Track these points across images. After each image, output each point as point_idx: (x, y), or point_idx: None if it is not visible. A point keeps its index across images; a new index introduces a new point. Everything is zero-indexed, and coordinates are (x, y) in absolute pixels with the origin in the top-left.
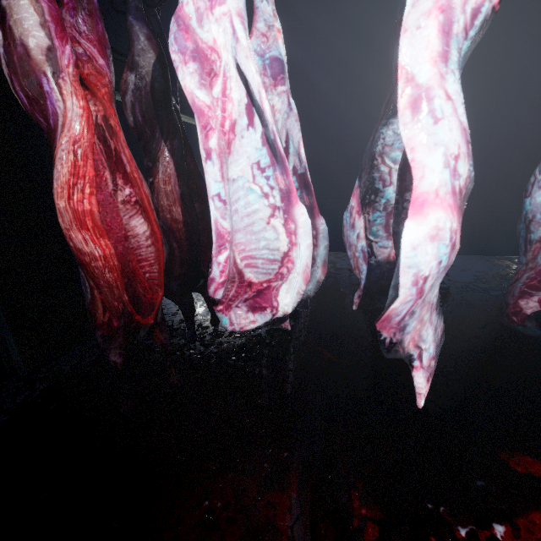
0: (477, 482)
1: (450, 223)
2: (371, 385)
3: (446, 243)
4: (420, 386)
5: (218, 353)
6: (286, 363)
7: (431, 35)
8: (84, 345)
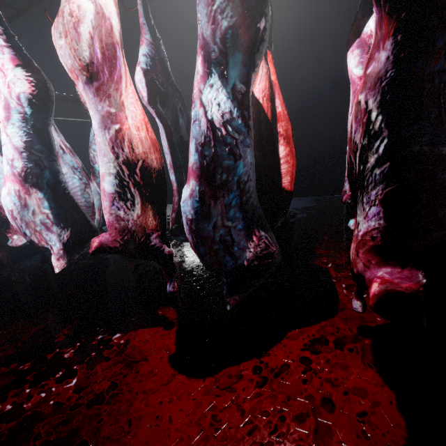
0: (132, 319)
1: (13, 187)
2: (136, 280)
3: (14, 196)
4: (53, 262)
5: (72, 269)
6: (103, 271)
7: (1, 111)
8: (5, 269)
